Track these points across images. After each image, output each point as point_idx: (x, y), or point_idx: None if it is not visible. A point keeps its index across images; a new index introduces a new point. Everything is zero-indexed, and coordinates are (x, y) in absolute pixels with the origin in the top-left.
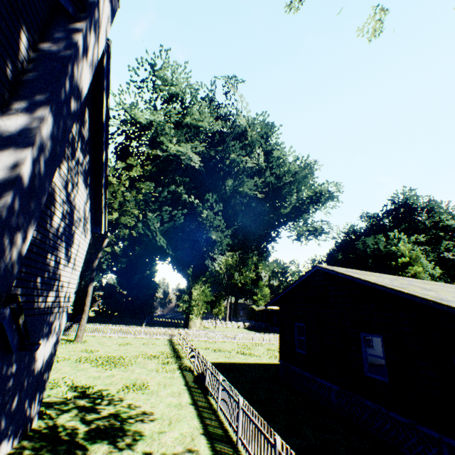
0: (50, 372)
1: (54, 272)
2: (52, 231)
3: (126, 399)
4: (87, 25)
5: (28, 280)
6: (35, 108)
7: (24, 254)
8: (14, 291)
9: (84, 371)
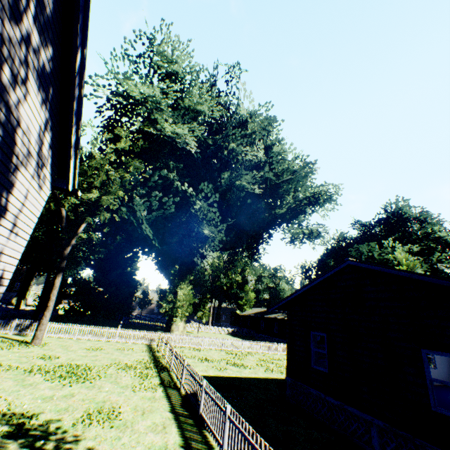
0: None
1: None
2: None
3: (85, 440)
4: None
5: None
6: None
7: None
8: None
9: (32, 388)
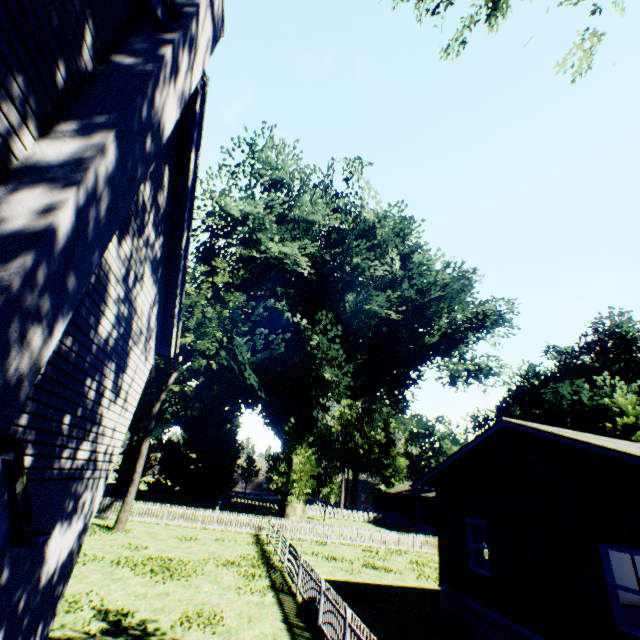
0: (67, 583)
1: (93, 409)
2: (98, 341)
3: None
4: (180, 38)
5: (49, 418)
6: (92, 133)
7: (43, 366)
8: (22, 435)
9: (123, 582)
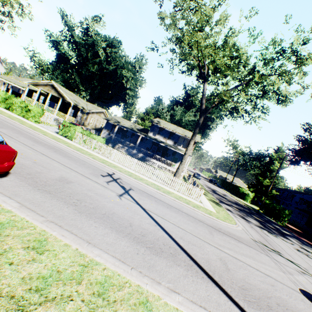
0: None
1: None
2: None
3: None
4: None
5: None
6: None
7: None
8: None
9: None
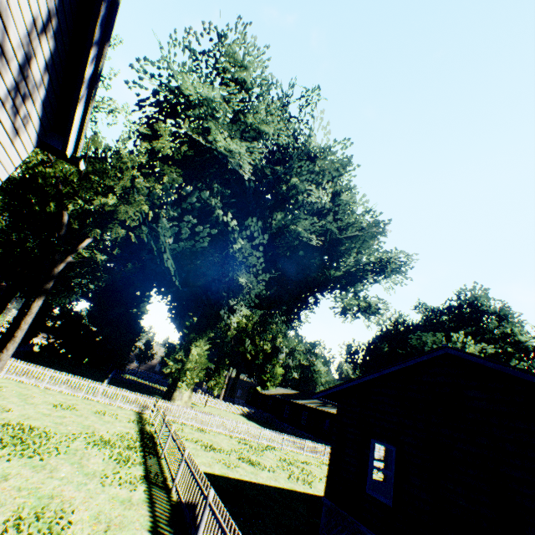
0: None
1: None
2: None
3: None
4: None
5: None
6: None
7: None
8: None
9: None
